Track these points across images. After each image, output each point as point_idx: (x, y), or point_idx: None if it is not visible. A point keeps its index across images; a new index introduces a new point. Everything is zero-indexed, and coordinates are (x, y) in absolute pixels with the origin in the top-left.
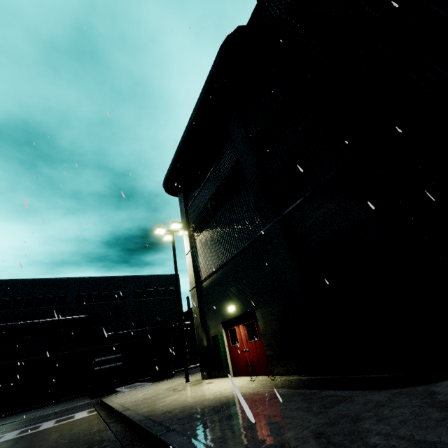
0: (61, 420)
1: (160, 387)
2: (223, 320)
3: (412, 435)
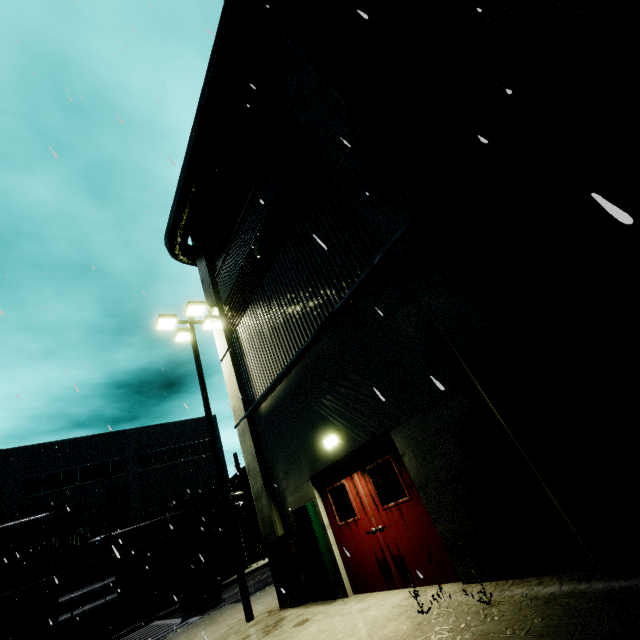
0: None
1: None
2: (314, 471)
3: None
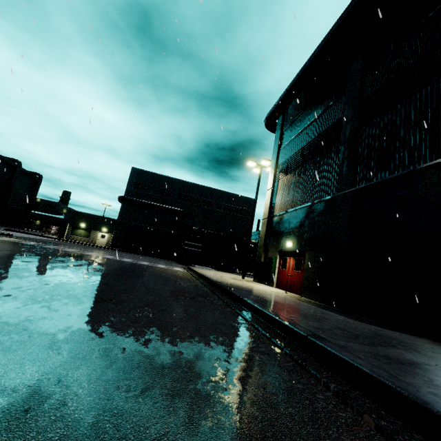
0: (168, 267)
1: (225, 274)
2: (280, 249)
3: (342, 327)
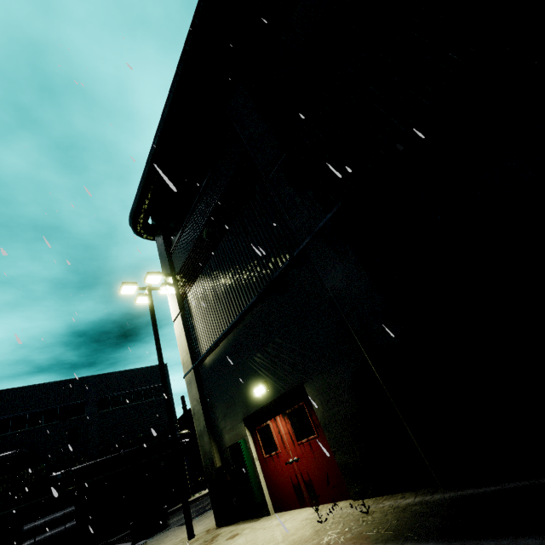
0: None
1: None
2: (246, 414)
3: None
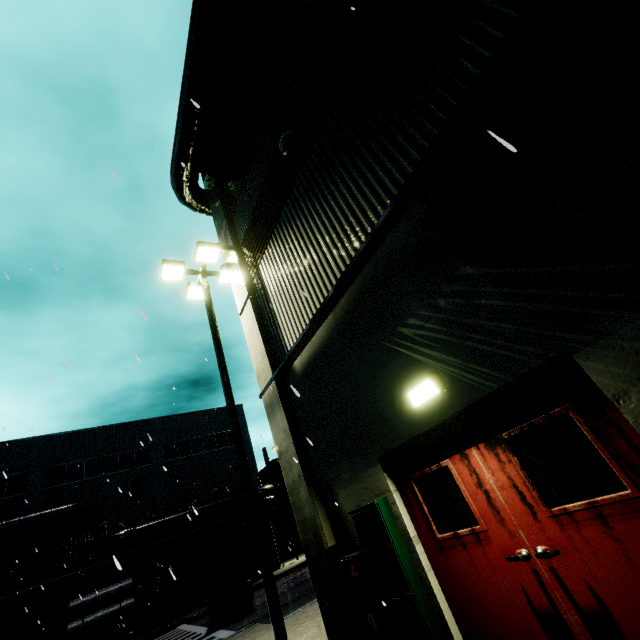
0: None
1: None
2: (385, 447)
3: None
